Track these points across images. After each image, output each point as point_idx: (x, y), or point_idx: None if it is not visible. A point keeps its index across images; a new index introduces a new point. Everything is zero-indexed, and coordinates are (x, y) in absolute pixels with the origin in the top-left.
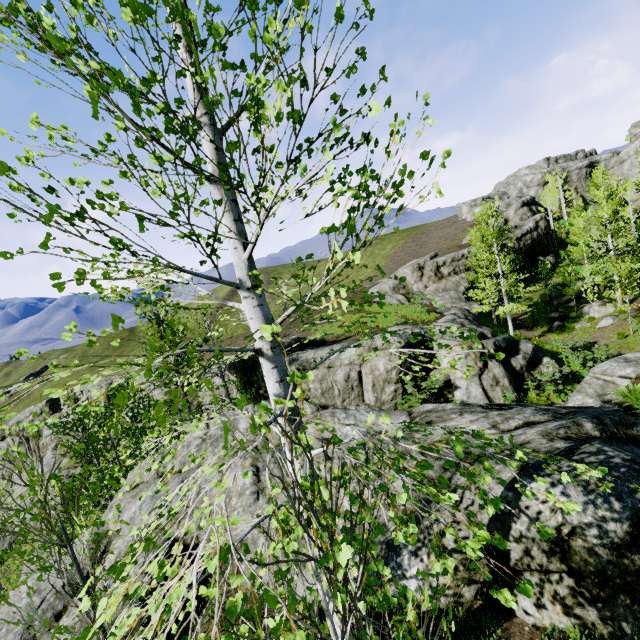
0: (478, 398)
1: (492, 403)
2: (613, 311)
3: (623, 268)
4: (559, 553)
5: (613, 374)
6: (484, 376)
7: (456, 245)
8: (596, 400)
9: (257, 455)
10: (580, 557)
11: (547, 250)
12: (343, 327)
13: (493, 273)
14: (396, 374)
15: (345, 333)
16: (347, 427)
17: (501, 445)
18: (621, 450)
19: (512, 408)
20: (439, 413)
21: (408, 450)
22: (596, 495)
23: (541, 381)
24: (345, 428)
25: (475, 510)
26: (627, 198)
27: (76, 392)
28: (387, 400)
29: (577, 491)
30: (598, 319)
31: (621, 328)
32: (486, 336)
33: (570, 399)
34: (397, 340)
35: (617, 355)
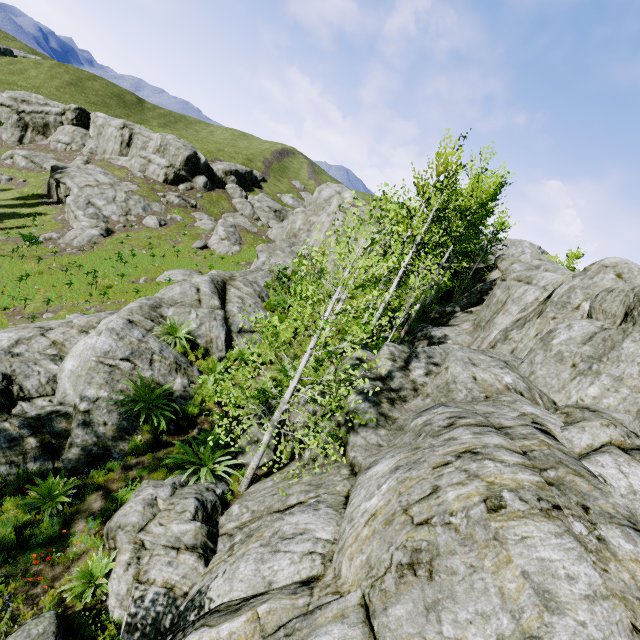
0: None
1: None
2: None
3: None
4: None
5: None
6: None
7: None
8: None
9: None
10: None
11: None
12: None
13: None
14: None
15: None
16: None
17: None
18: None
19: None
20: None
21: None
22: None
23: None
24: None
25: None
26: None
27: (136, 129)
28: None
29: None
30: None
31: None
32: None
33: None
34: None
35: None
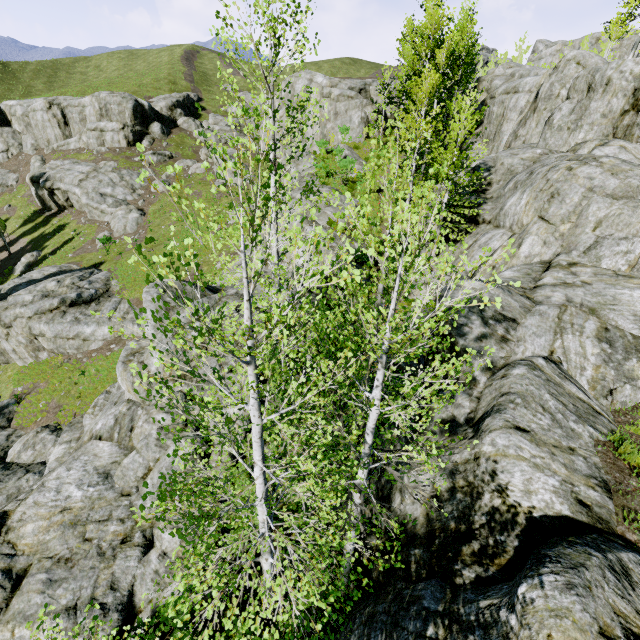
0: None
1: None
2: None
3: None
4: None
5: None
6: None
7: None
8: None
9: None
10: None
11: None
12: None
13: None
14: None
15: None
16: None
17: None
18: None
19: None
20: None
21: None
22: None
23: None
24: None
25: None
26: None
27: (62, 102)
28: None
29: None
30: None
31: None
32: None
33: None
34: None
35: None
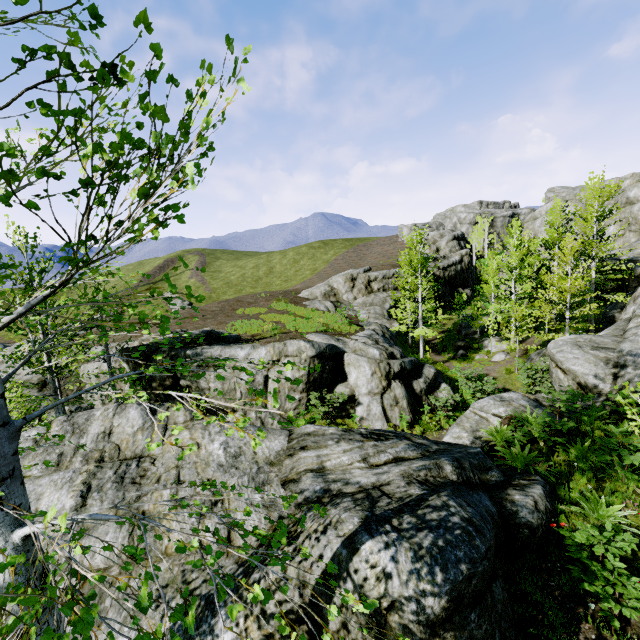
0: (377, 416)
1: (373, 431)
2: (506, 348)
3: (518, 312)
4: (375, 628)
5: (489, 411)
6: (386, 395)
7: (391, 263)
8: (470, 435)
9: (96, 470)
10: (395, 634)
11: (467, 283)
12: (262, 326)
13: (415, 296)
14: (303, 383)
15: (262, 333)
16: (215, 444)
17: (362, 484)
18: (465, 505)
19: (389, 439)
20: (317, 437)
21: (270, 479)
22: (423, 563)
23: (436, 405)
24: (212, 445)
25: (307, 566)
26: (534, 251)
27: None
28: (290, 409)
29: (407, 557)
30: (494, 353)
31: (510, 364)
32: (395, 356)
33: (449, 431)
34: (309, 349)
35: (502, 389)
